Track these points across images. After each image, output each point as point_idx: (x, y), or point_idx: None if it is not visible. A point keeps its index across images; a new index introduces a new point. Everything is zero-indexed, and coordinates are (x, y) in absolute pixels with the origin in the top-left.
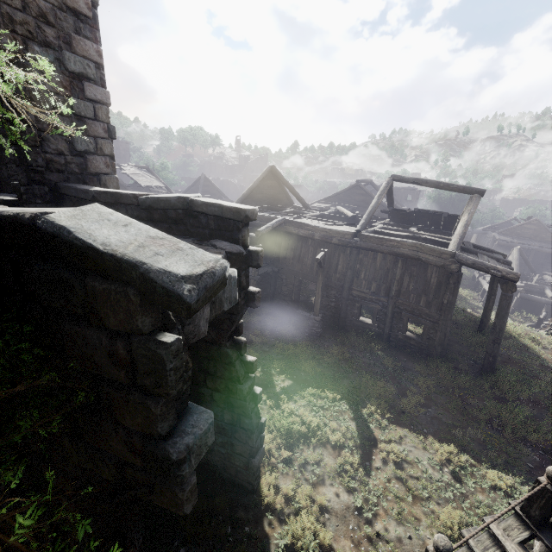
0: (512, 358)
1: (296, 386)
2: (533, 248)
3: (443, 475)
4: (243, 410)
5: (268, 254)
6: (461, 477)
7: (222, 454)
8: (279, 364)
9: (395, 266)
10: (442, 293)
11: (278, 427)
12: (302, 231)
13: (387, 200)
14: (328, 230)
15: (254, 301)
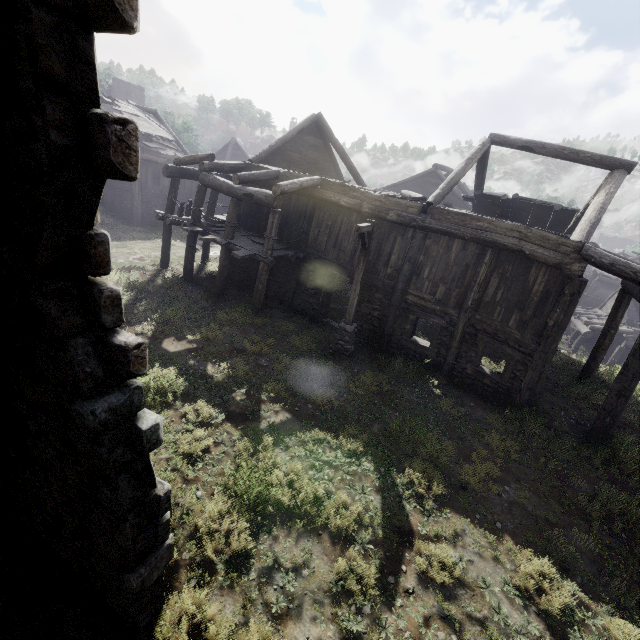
0: (630, 422)
1: (294, 424)
2: None
3: (530, 621)
4: (97, 466)
5: (293, 233)
6: (562, 627)
7: (77, 548)
8: (276, 386)
9: (479, 262)
10: (547, 310)
11: (240, 491)
12: (345, 199)
13: (476, 179)
14: (383, 199)
15: (103, 147)
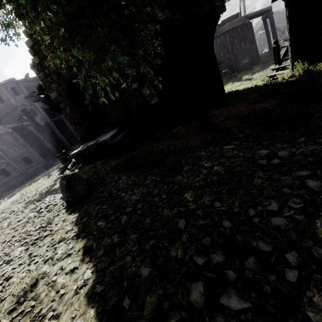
0: None
1: None
2: (281, 26)
3: None
4: None
5: None
6: None
7: None
8: None
9: (226, 39)
10: (248, 35)
11: None
12: None
13: None
14: None
15: None
